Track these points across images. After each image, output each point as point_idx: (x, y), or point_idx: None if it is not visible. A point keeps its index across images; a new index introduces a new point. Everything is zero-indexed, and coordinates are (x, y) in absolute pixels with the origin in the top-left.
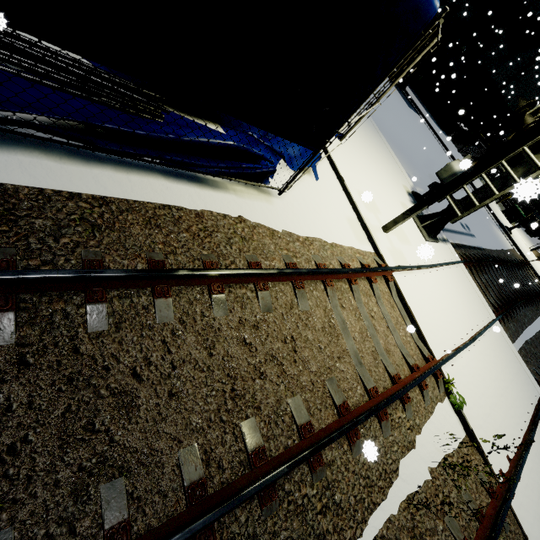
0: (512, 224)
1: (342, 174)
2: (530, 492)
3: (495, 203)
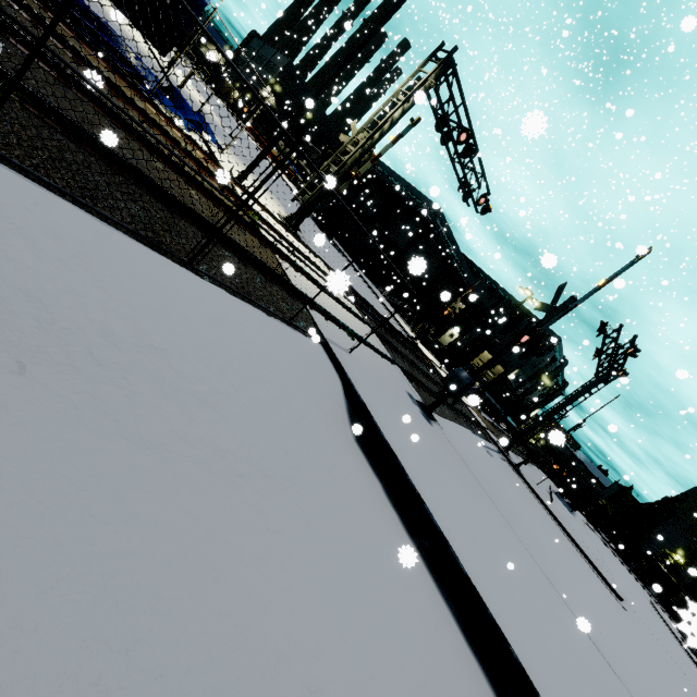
0: (426, 348)
1: (213, 149)
2: (304, 281)
3: (411, 331)
